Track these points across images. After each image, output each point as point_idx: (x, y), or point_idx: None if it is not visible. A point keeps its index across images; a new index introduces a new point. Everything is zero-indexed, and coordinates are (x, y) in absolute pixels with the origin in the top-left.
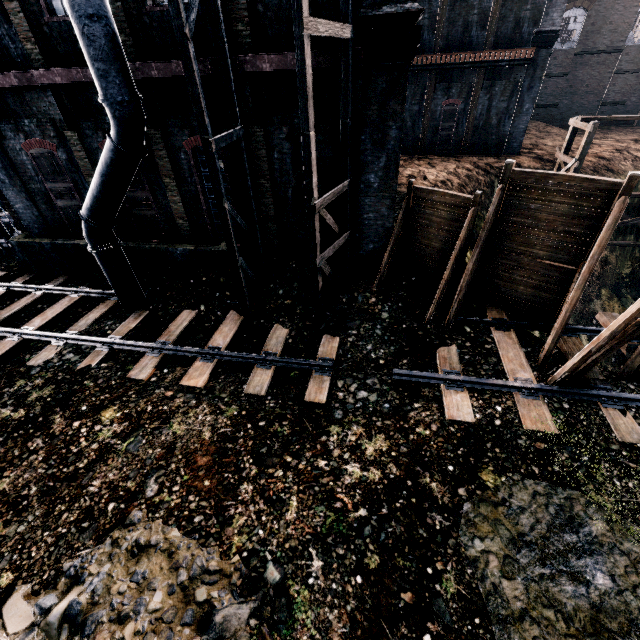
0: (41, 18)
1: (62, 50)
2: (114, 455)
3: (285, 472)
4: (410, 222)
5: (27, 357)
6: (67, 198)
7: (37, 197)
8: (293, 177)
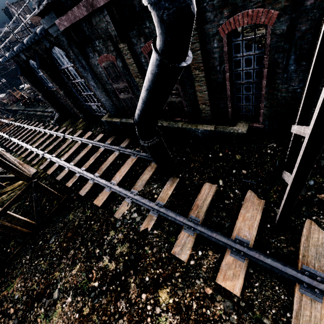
0: None
1: None
2: None
3: None
4: None
5: (114, 208)
6: (125, 93)
7: (110, 93)
8: None
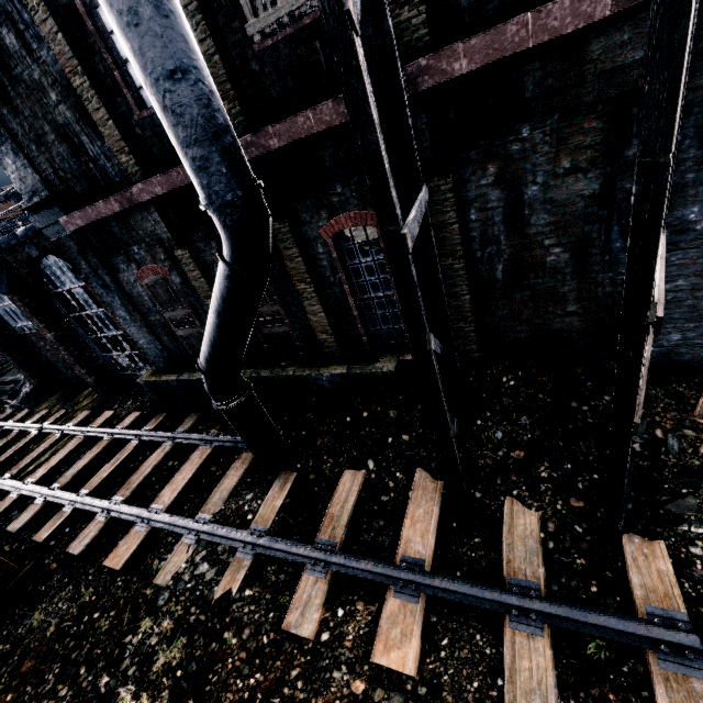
0: (131, 118)
1: (158, 151)
2: None
3: None
4: None
5: (155, 565)
6: (187, 325)
7: (158, 329)
8: (506, 244)
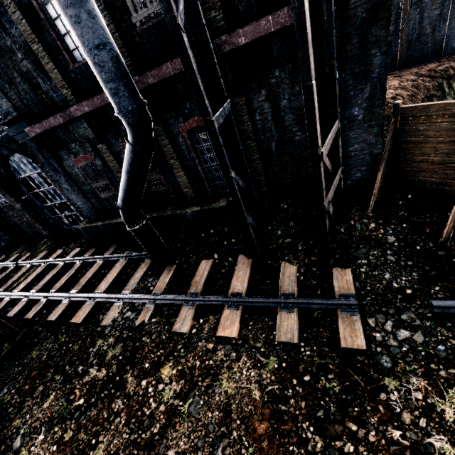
0: (68, 68)
1: (85, 86)
2: (179, 419)
3: (356, 447)
4: (398, 143)
5: (101, 317)
6: (107, 191)
7: (89, 195)
8: (275, 131)
